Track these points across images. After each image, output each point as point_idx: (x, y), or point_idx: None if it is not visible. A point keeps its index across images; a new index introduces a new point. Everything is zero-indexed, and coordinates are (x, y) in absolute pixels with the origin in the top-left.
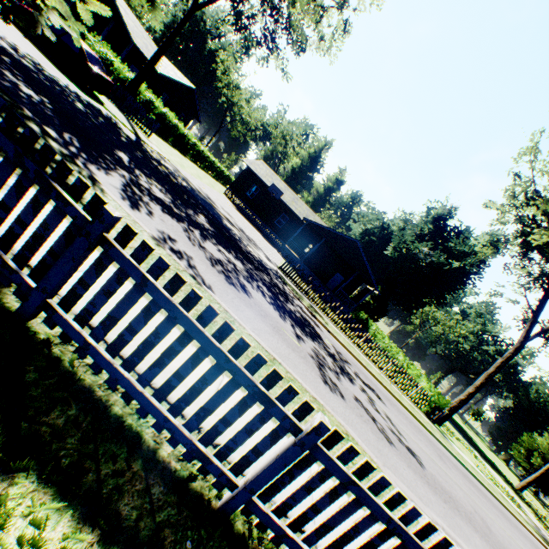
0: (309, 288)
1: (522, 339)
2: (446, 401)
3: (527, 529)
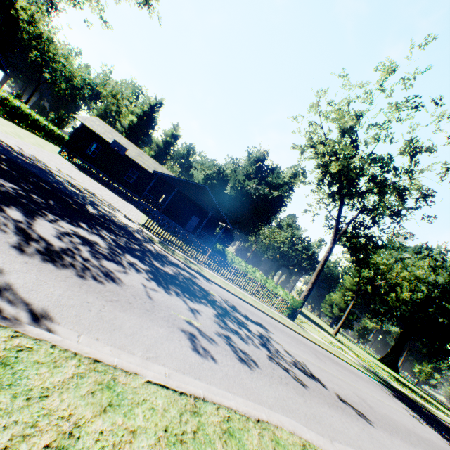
0: (177, 239)
1: (333, 241)
2: (298, 301)
3: (362, 371)
